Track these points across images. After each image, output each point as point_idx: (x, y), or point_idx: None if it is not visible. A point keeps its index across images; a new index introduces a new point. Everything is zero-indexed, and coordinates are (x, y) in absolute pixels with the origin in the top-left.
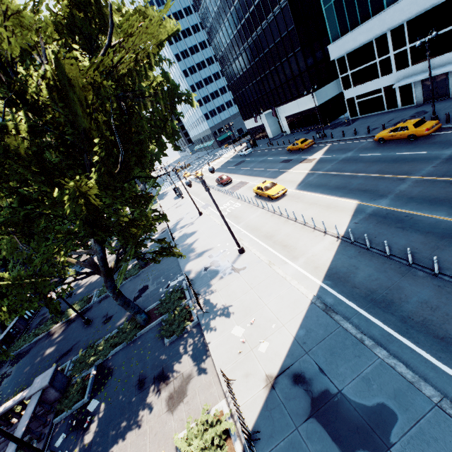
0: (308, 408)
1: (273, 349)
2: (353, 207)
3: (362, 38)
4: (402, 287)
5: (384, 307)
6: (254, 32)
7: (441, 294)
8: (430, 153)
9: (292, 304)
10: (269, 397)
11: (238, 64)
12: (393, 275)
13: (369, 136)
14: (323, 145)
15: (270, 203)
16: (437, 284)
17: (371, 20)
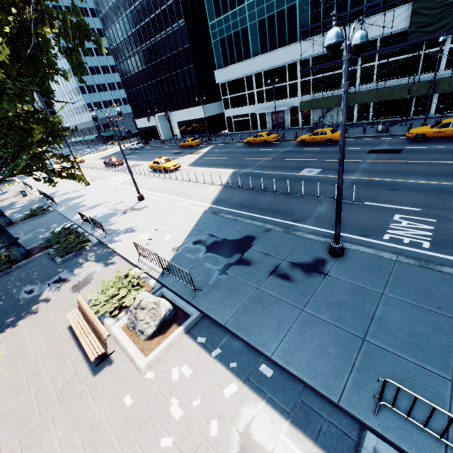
0: (205, 250)
1: (177, 236)
2: (231, 172)
3: (238, 73)
4: (258, 199)
5: (249, 207)
6: (153, 37)
7: (276, 198)
8: (274, 150)
9: (189, 215)
10: (175, 255)
11: (134, 61)
12: (254, 195)
13: (241, 142)
14: (209, 145)
15: (166, 174)
16: (275, 195)
17: (244, 62)
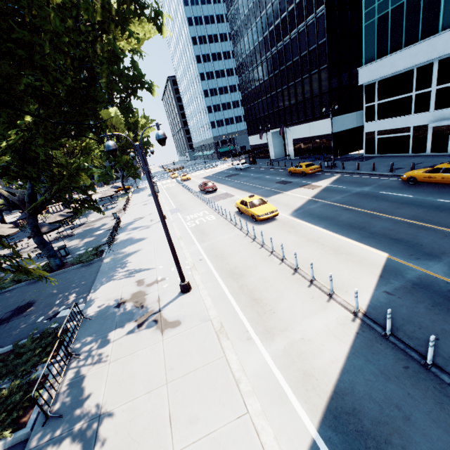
0: None
1: None
2: (380, 261)
3: (402, 64)
4: None
5: None
6: (281, 41)
7: None
8: None
9: None
10: None
11: (256, 74)
12: None
13: (392, 174)
14: (331, 174)
15: (253, 224)
16: None
17: (419, 44)
